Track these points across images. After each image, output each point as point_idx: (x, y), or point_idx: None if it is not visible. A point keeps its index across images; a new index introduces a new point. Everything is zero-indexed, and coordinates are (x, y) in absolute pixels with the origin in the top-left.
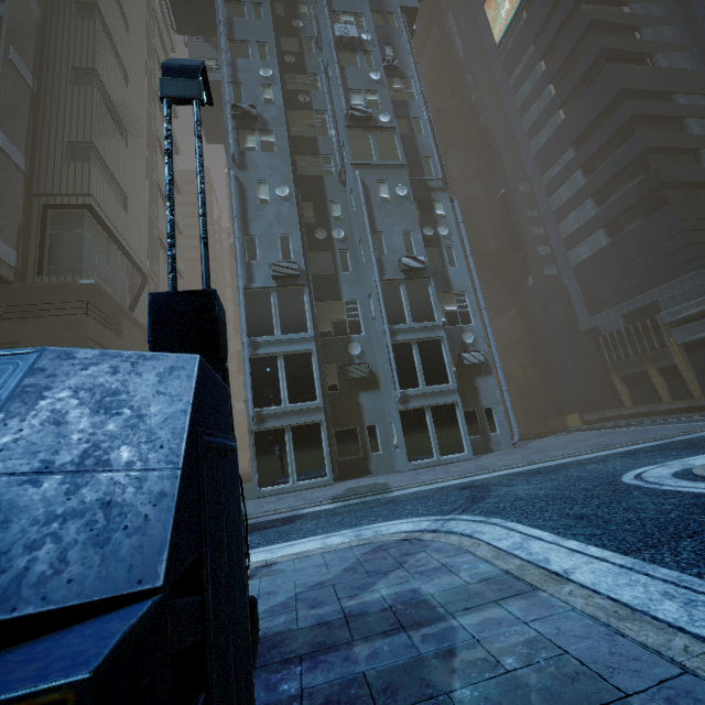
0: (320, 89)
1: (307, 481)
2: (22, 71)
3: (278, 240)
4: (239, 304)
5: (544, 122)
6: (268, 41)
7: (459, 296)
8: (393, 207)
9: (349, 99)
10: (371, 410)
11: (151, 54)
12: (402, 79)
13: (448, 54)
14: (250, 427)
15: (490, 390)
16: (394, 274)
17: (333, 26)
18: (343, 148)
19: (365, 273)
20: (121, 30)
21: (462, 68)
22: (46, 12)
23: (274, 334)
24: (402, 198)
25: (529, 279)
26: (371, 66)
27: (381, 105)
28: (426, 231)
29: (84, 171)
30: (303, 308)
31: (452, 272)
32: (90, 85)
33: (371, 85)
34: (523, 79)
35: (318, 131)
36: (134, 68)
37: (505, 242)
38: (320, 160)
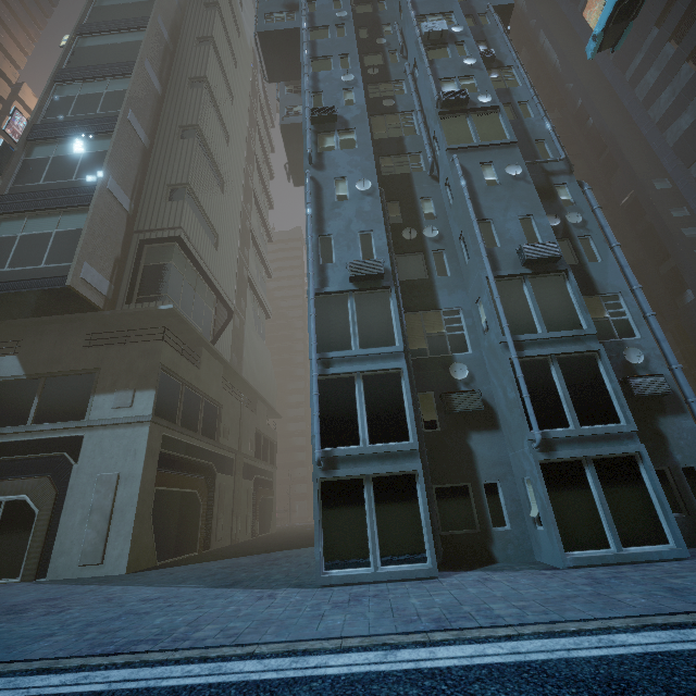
0: (405, 93)
1: (397, 567)
2: (138, 130)
3: (357, 238)
4: (309, 312)
5: (684, 105)
6: (350, 52)
7: (610, 300)
8: (504, 190)
9: (440, 88)
10: (489, 459)
11: (252, 124)
12: (500, 70)
13: (542, 70)
14: (315, 474)
15: (687, 438)
16: (513, 269)
17: (419, 28)
18: (434, 140)
19: (469, 273)
20: (226, 100)
21: (560, 79)
22: (166, 89)
23: (351, 348)
24: (515, 179)
25: (686, 293)
26: (465, 55)
27: (479, 87)
28: (549, 221)
29: (178, 208)
30: (389, 316)
31: (593, 269)
32: (193, 138)
33: (466, 71)
34: (645, 68)
35: (405, 132)
36: (236, 132)
37: (640, 252)
38: (406, 159)
